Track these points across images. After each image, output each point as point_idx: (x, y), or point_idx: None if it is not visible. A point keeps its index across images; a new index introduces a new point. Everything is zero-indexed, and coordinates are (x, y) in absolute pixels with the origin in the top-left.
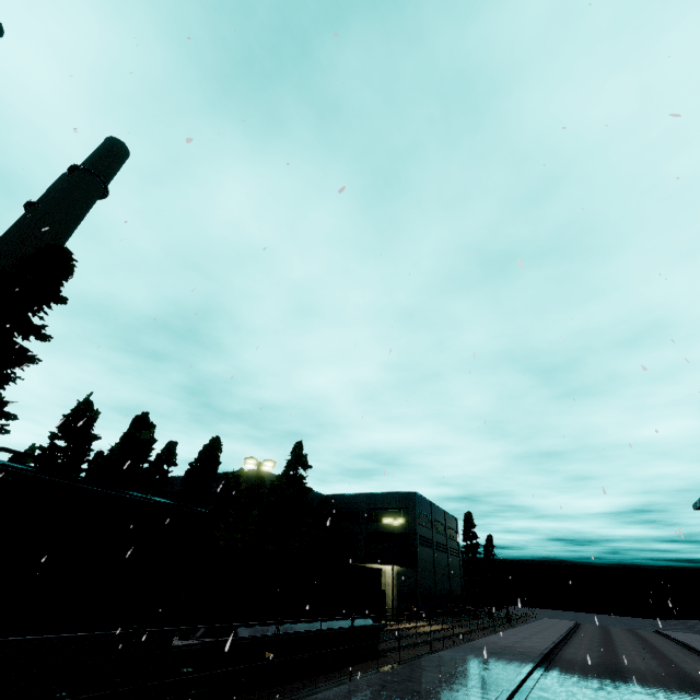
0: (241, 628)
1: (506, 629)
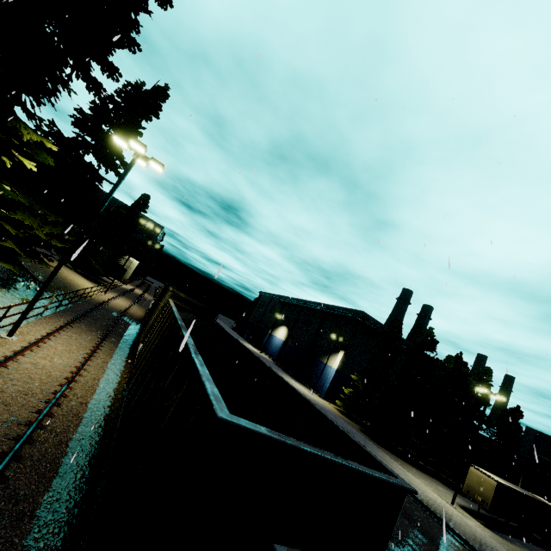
0: None
1: None
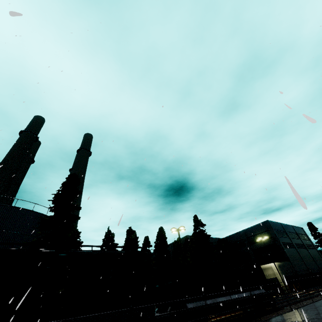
0: (188, 303)
1: None
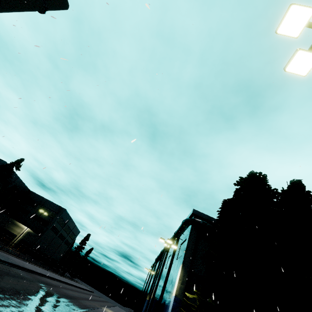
0: None
1: (55, 274)
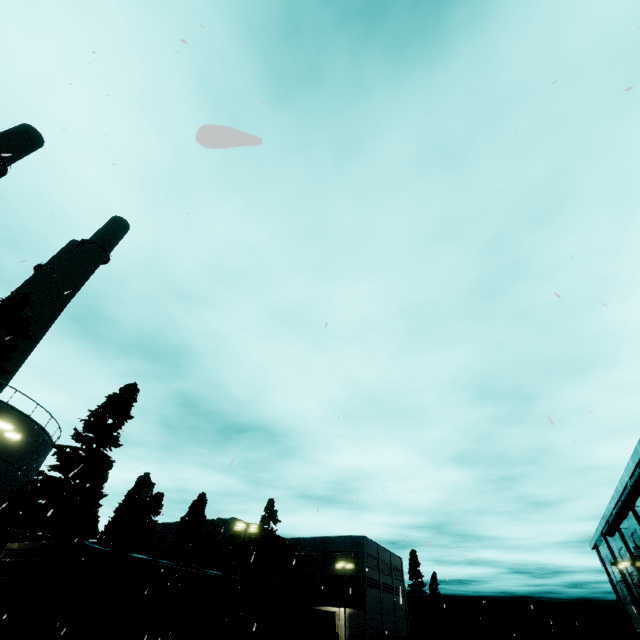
0: None
1: None
